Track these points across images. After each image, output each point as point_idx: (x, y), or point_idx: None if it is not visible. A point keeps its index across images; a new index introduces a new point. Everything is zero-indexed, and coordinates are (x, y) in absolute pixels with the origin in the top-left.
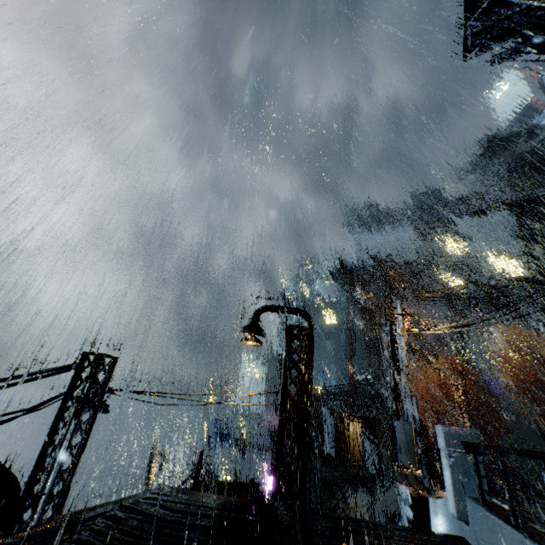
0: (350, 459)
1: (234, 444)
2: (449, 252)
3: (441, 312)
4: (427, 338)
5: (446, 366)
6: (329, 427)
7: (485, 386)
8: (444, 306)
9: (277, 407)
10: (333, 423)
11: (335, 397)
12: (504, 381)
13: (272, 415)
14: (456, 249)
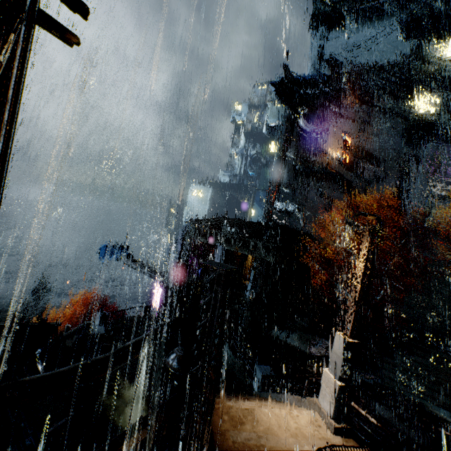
0: (243, 278)
1: (119, 258)
2: (438, 51)
3: (392, 141)
4: (364, 171)
5: (374, 202)
6: (220, 253)
7: (409, 226)
8: (400, 133)
9: (188, 226)
10: (224, 249)
11: (218, 226)
12: (434, 224)
13: (183, 233)
14: (450, 46)
